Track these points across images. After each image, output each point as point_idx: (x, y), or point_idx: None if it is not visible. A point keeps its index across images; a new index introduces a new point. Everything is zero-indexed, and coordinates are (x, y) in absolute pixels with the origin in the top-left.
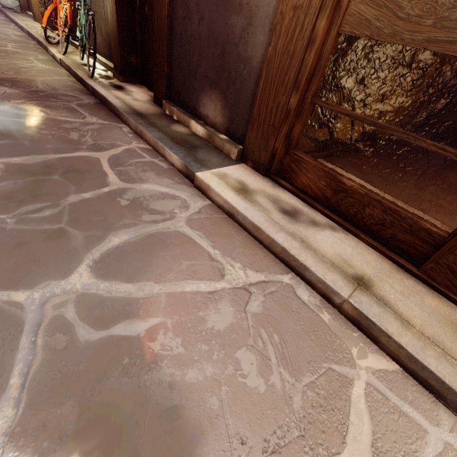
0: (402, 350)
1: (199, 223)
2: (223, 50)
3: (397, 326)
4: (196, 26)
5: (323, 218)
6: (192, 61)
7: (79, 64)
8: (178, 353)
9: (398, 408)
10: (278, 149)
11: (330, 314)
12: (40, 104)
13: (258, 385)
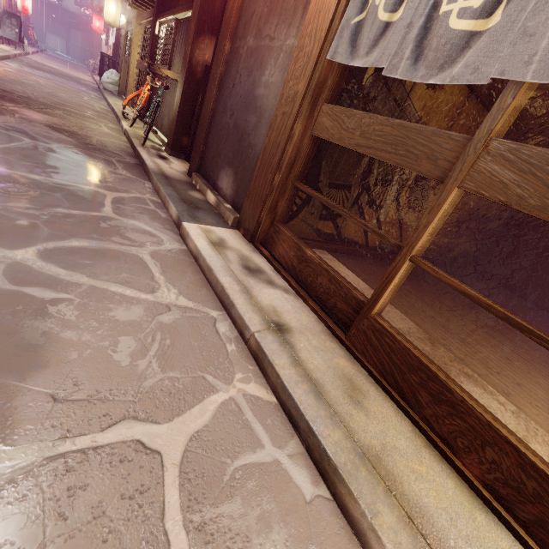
0: (279, 380)
1: (163, 256)
2: (241, 138)
3: (286, 362)
4: (228, 119)
5: (283, 282)
6: (220, 144)
7: (140, 136)
8: (68, 319)
9: (248, 422)
10: (262, 219)
11: (237, 347)
12: (84, 152)
13: (122, 360)
